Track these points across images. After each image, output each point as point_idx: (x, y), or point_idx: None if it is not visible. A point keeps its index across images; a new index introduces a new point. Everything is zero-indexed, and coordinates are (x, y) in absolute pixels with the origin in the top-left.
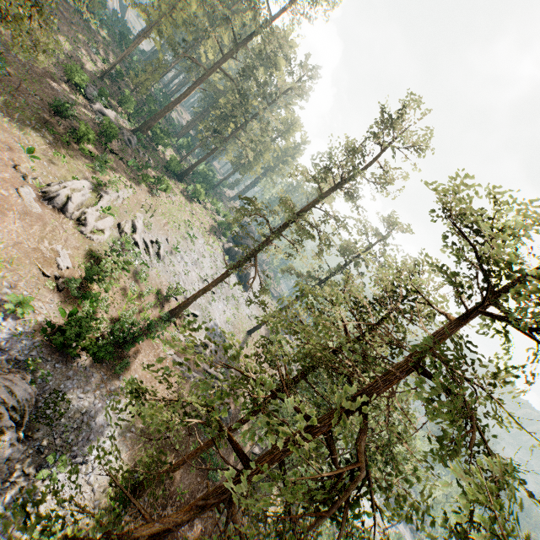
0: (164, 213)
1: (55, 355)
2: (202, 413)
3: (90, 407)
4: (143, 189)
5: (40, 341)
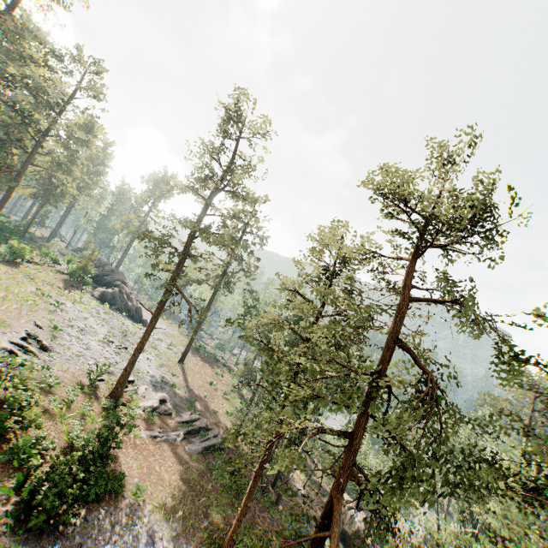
0: (5, 296)
1: (43, 540)
2: (310, 428)
3: (125, 547)
4: None
5: (13, 542)
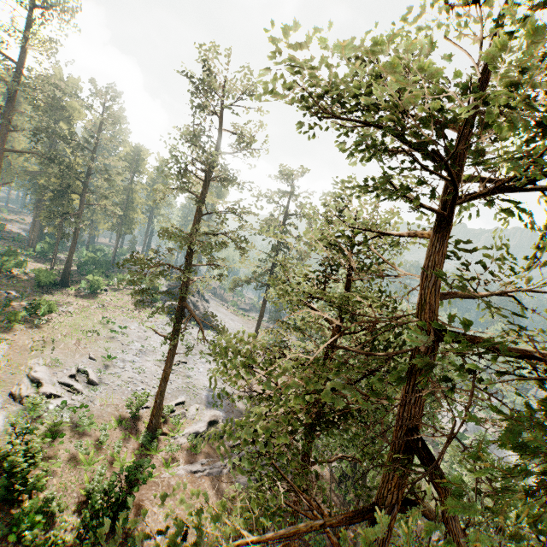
0: (67, 333)
1: None
2: None
3: None
4: (20, 330)
5: None
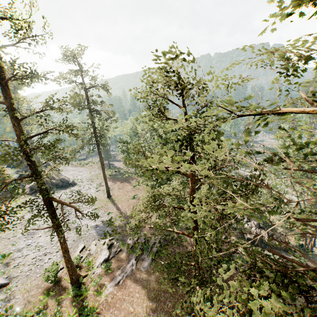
0: None
1: None
2: None
3: None
4: None
5: None
